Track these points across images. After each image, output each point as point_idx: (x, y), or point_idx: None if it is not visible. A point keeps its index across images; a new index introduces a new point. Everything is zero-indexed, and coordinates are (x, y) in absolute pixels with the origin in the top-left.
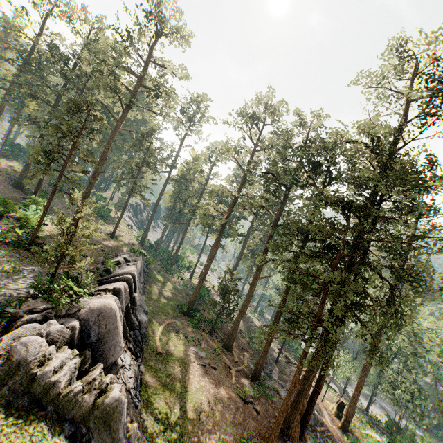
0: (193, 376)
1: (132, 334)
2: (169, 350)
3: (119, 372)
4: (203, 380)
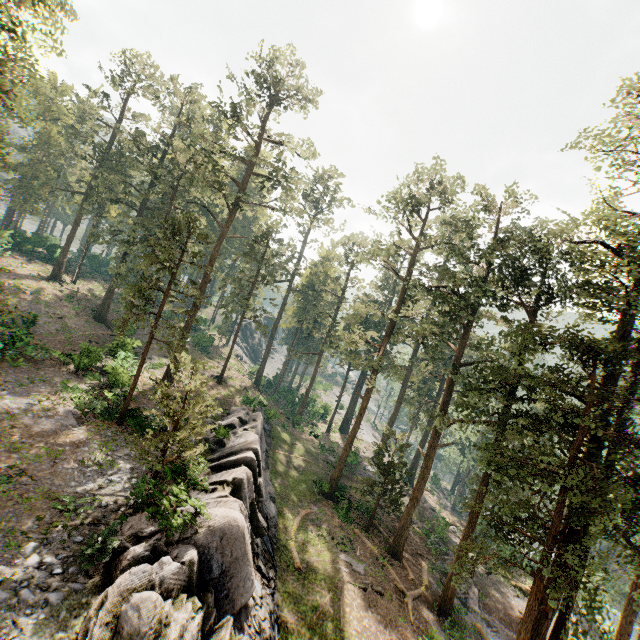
0: (350, 609)
1: (259, 542)
2: (310, 562)
3: (249, 613)
4: (365, 615)
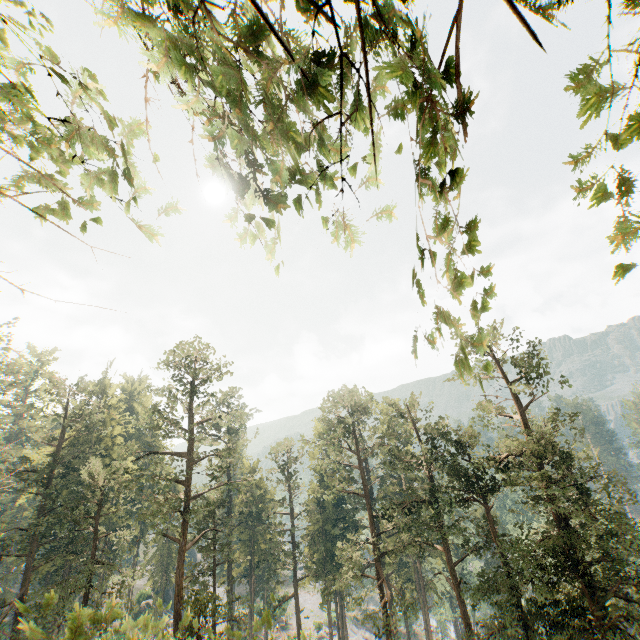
0: None
1: None
2: None
3: None
4: None
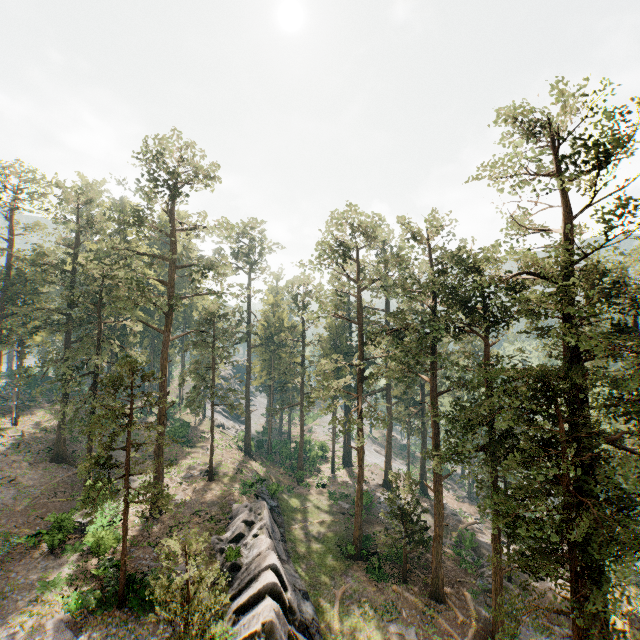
0: None
1: None
2: None
3: None
4: None
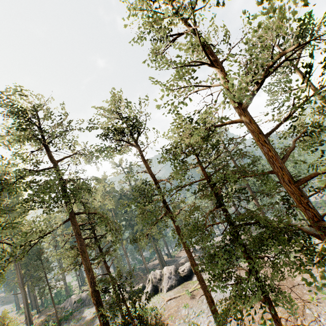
0: None
1: None
2: None
3: None
4: None
